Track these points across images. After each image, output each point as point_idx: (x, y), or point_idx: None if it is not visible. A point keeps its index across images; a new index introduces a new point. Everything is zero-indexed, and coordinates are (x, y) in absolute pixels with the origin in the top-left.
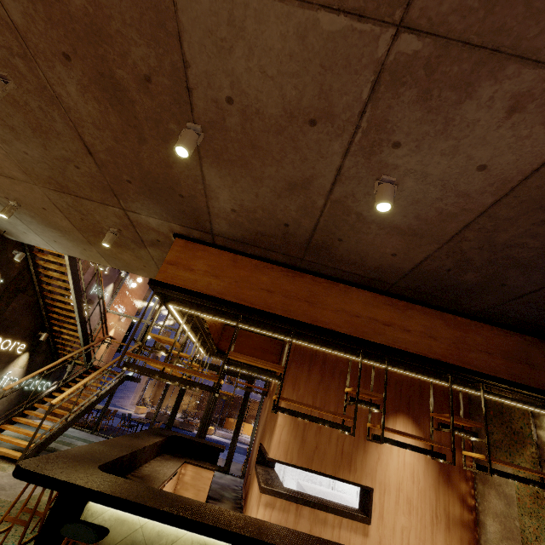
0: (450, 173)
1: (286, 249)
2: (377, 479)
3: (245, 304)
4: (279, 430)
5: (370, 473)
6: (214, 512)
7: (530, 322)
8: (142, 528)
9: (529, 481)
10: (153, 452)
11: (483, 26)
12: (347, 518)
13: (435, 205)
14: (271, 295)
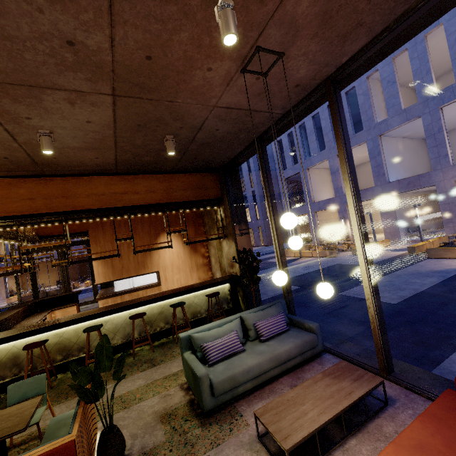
0: (76, 125)
1: (23, 168)
2: (160, 266)
3: (15, 214)
4: (96, 269)
5: (156, 265)
6: (53, 321)
7: (198, 167)
8: (15, 346)
9: (209, 240)
10: (20, 317)
11: (12, 79)
12: (149, 288)
13: (88, 137)
14: (33, 202)
